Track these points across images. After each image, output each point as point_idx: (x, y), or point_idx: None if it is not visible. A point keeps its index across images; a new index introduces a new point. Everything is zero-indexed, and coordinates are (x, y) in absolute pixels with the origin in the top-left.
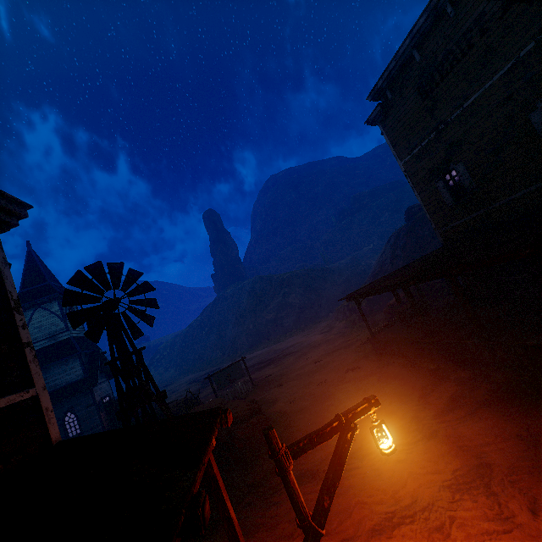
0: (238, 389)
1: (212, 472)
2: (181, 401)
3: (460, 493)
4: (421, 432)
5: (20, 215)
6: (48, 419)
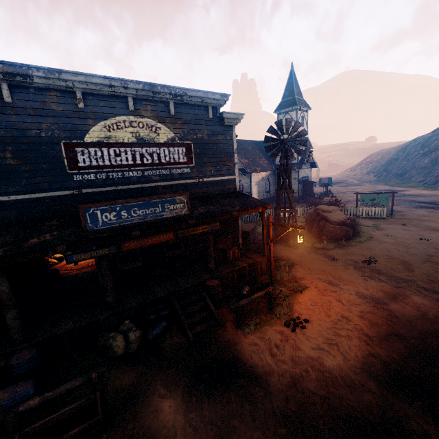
0: (372, 210)
1: (263, 218)
2: (332, 199)
3: (356, 295)
4: (397, 283)
5: (241, 119)
6: (237, 185)
